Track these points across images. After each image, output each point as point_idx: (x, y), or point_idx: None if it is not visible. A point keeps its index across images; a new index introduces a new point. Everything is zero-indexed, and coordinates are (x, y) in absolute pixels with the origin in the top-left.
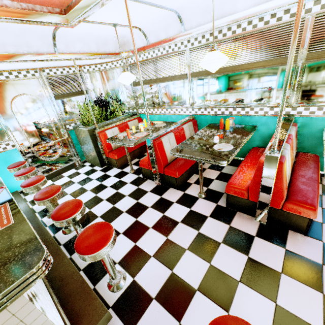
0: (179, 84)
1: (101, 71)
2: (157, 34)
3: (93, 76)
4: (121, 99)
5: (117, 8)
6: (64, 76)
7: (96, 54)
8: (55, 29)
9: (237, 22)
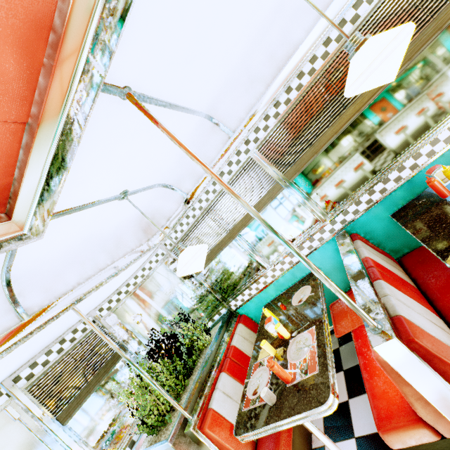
0: (274, 208)
1: (132, 293)
2: (192, 173)
3: (122, 311)
4: (188, 311)
5: (117, 143)
6: (68, 353)
7: (112, 266)
8: (3, 272)
9: (309, 52)
